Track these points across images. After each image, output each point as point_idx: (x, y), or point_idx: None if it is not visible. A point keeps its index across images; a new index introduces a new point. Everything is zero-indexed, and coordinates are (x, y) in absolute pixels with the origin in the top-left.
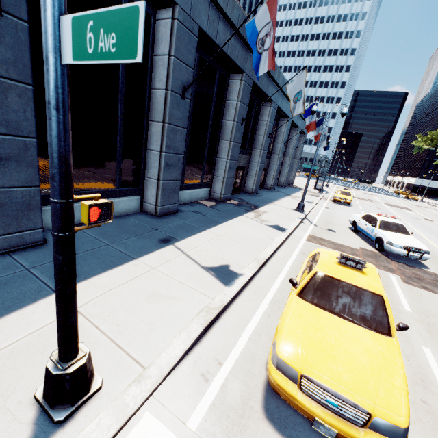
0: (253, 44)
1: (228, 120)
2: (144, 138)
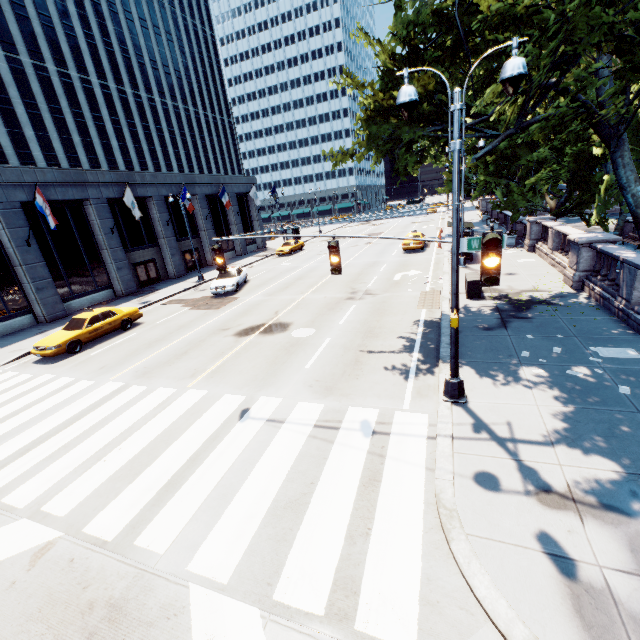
0: (44, 213)
1: (98, 235)
2: (16, 278)
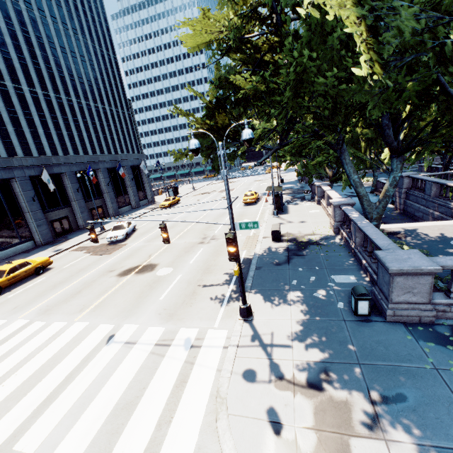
0: None
1: (22, 203)
2: None
